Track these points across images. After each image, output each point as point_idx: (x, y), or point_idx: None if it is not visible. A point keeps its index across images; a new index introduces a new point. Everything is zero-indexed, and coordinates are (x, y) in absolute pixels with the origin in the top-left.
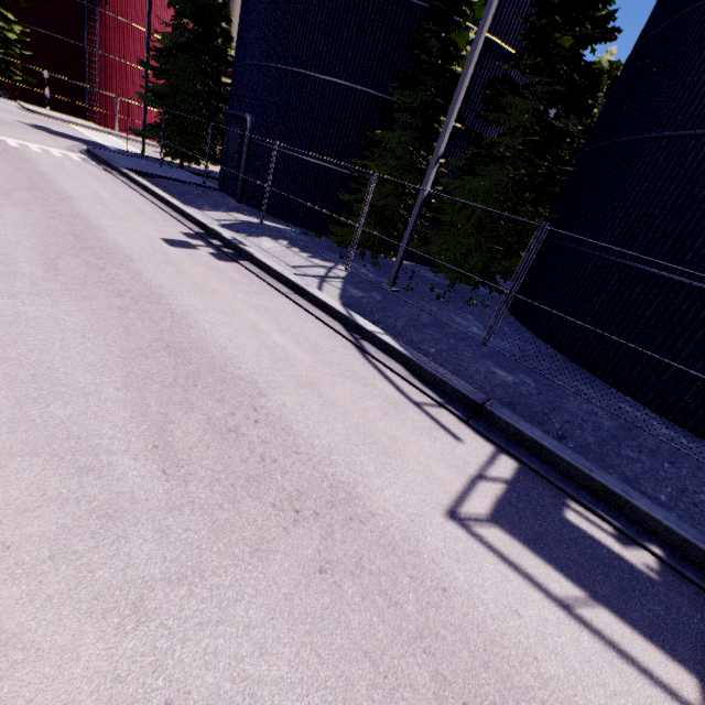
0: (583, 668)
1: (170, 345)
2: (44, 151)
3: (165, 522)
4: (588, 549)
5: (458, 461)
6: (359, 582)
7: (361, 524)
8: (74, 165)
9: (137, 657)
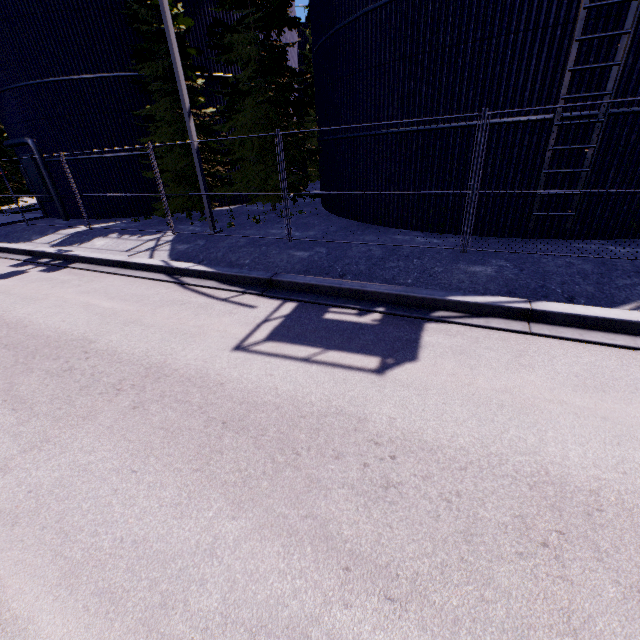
0: (307, 381)
1: (8, 344)
2: None
3: (18, 430)
4: (334, 327)
5: (250, 319)
6: (162, 403)
7: (167, 378)
8: None
9: (7, 485)
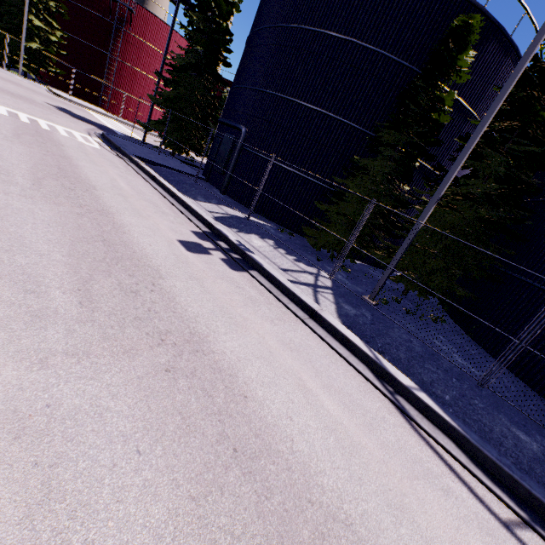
0: None
1: (237, 447)
2: (68, 133)
3: None
4: None
5: None
6: None
7: None
8: (93, 149)
9: None
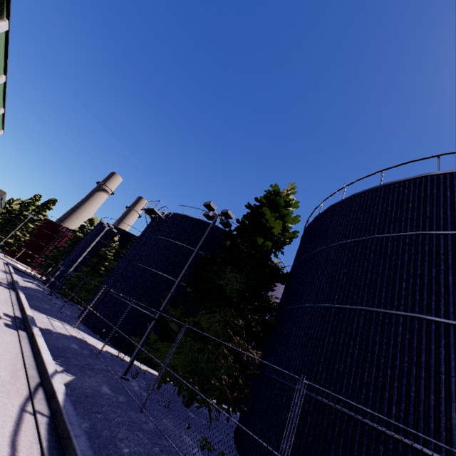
0: None
1: None
2: None
3: None
4: None
5: None
6: None
7: None
8: None
9: None
